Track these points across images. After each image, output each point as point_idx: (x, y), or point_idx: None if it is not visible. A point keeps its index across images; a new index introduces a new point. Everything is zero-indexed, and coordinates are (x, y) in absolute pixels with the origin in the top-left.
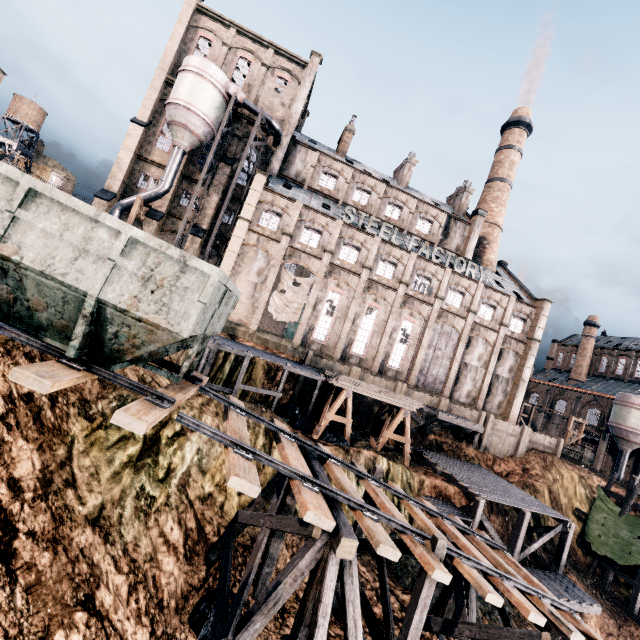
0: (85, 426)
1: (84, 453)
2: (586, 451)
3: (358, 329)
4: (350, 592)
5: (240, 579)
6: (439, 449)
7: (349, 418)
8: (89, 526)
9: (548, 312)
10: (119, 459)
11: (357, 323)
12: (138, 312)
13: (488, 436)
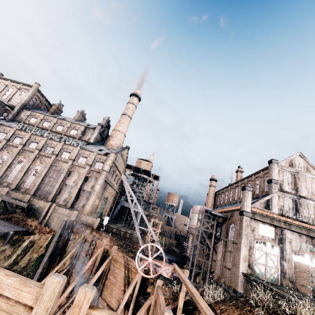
0: None
1: None
2: (135, 232)
3: (12, 170)
4: None
5: None
6: (8, 219)
7: None
8: None
9: (112, 157)
10: None
11: (12, 167)
12: None
13: (52, 216)
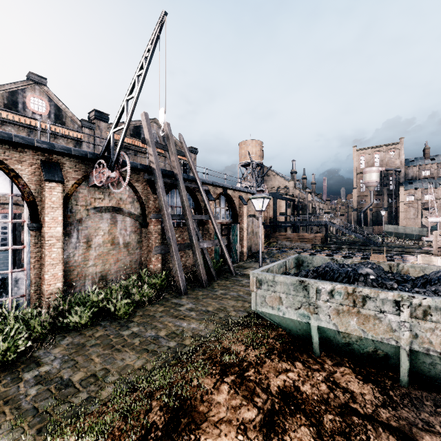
0: None
1: None
2: None
3: None
4: None
5: None
6: None
7: None
8: None
9: None
10: None
11: None
12: (420, 234)
13: None
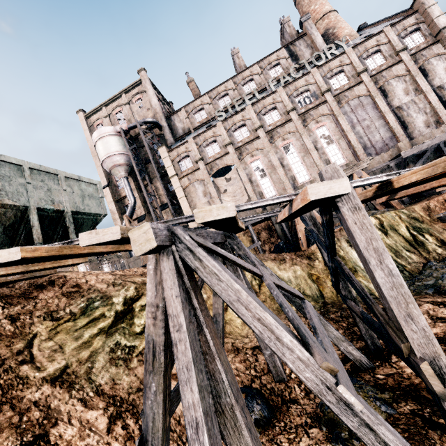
0: (51, 325)
1: (47, 340)
2: None
3: (290, 166)
4: (226, 292)
5: (256, 374)
6: None
7: (317, 216)
8: (47, 384)
9: None
10: (89, 333)
11: (285, 164)
12: None
13: None
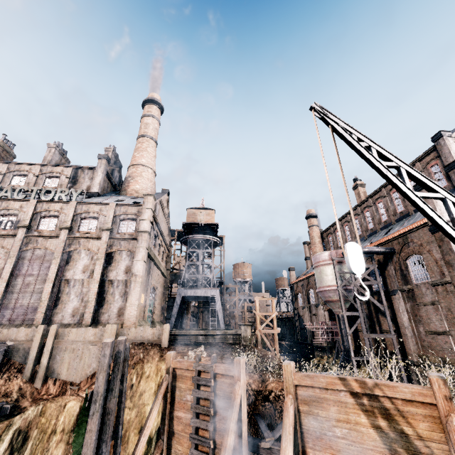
0: None
1: None
2: (244, 329)
3: None
4: None
5: None
6: None
7: None
8: None
9: (151, 204)
10: None
11: None
12: None
13: (56, 354)
